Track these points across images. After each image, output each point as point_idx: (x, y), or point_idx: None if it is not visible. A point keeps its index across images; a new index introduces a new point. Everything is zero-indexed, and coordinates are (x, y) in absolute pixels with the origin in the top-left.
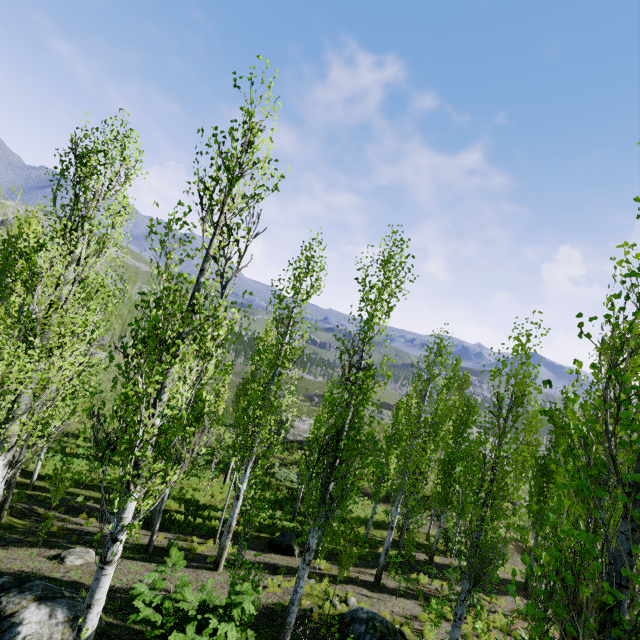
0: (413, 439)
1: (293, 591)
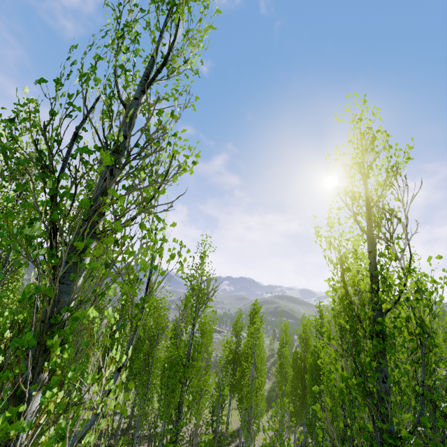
0: None
1: None
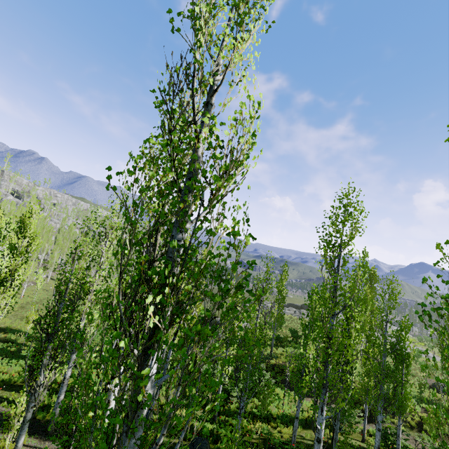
0: (331, 318)
1: None
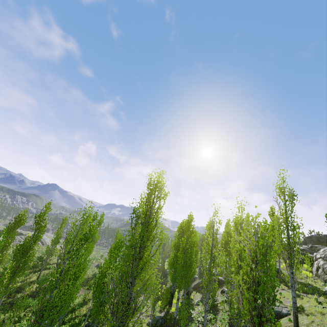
0: None
1: (176, 312)
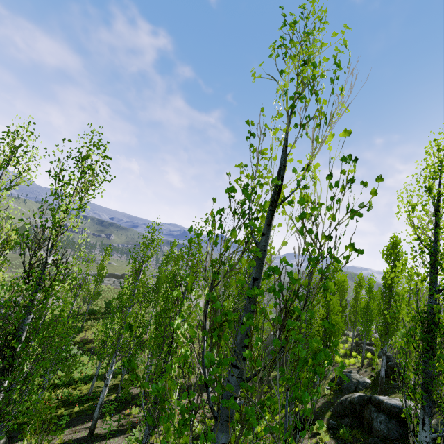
0: (128, 309)
1: None
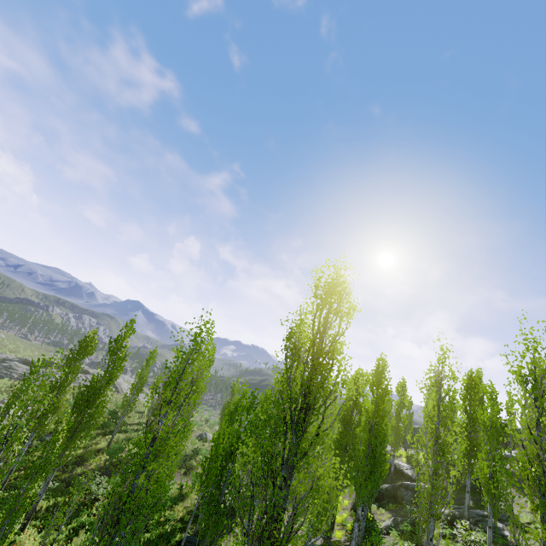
0: None
1: (354, 545)
